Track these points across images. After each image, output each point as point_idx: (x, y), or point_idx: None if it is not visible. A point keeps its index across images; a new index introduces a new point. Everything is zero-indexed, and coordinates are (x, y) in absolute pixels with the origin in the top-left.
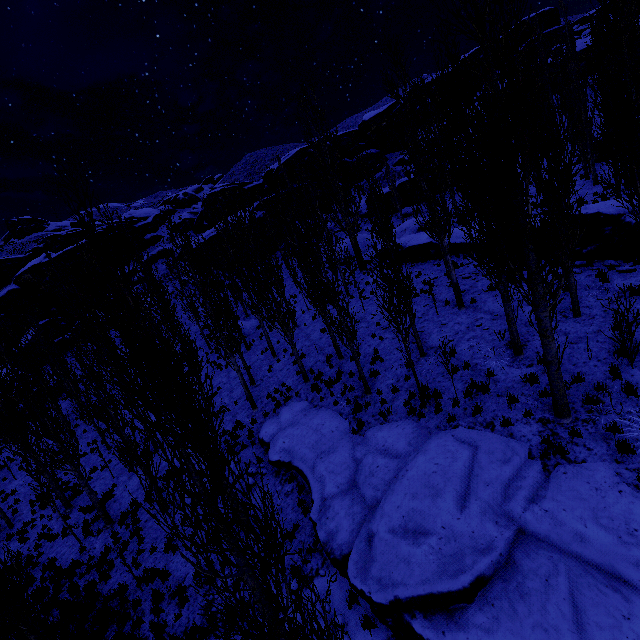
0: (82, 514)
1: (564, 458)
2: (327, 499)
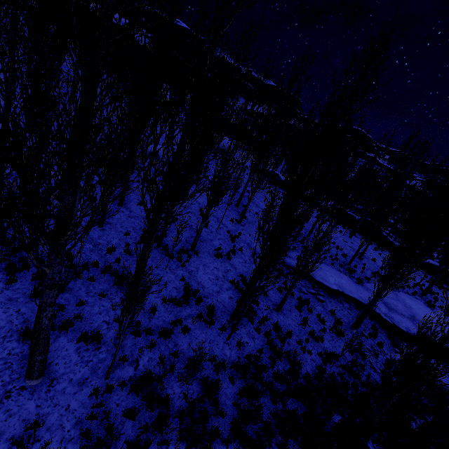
0: (171, 307)
1: (434, 308)
2: (386, 313)
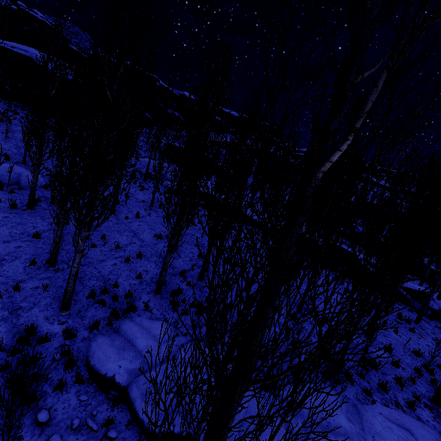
0: None
1: None
2: None
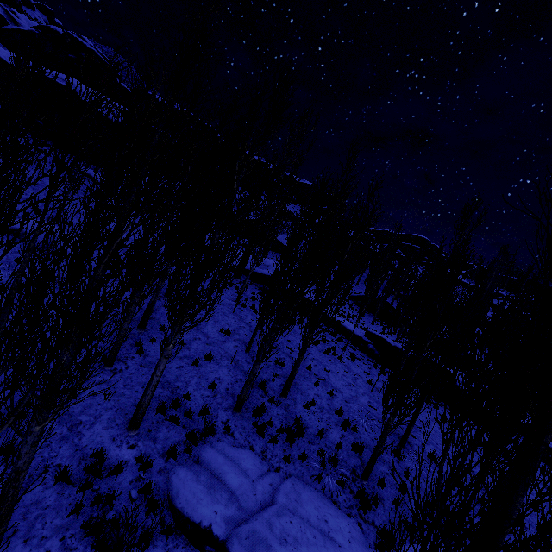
0: None
1: None
2: None
